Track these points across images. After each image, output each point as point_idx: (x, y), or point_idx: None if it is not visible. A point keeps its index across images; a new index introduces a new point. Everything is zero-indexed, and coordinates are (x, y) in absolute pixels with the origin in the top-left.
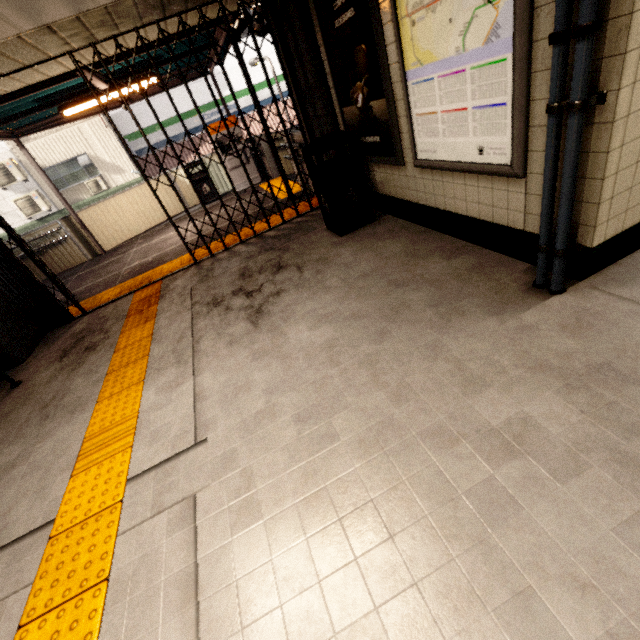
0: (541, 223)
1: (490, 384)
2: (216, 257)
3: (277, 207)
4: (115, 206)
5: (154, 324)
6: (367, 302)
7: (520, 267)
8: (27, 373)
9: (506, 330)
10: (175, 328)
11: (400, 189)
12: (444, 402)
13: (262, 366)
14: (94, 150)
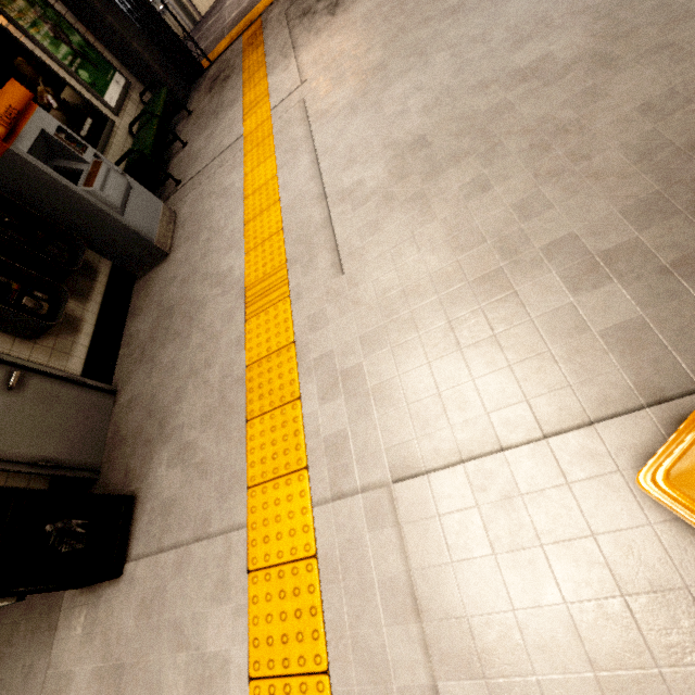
0: None
1: None
2: None
3: None
4: None
5: (264, 47)
6: None
7: None
8: (193, 107)
9: None
10: (279, 42)
11: None
12: (433, 6)
13: (336, 36)
14: None
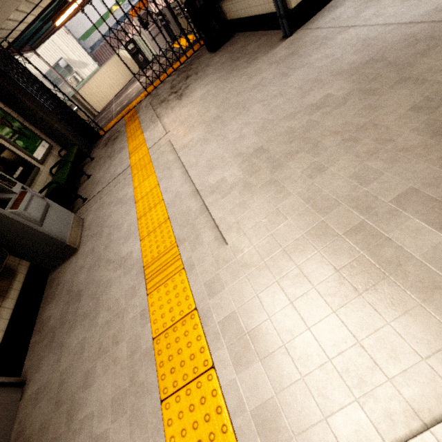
0: (274, 4)
1: (256, 75)
2: (157, 88)
3: (181, 49)
4: (94, 83)
5: (139, 120)
6: (223, 72)
7: (282, 33)
8: (94, 156)
9: (267, 57)
10: (148, 116)
11: (235, 12)
12: (242, 86)
13: (184, 108)
14: (66, 54)
